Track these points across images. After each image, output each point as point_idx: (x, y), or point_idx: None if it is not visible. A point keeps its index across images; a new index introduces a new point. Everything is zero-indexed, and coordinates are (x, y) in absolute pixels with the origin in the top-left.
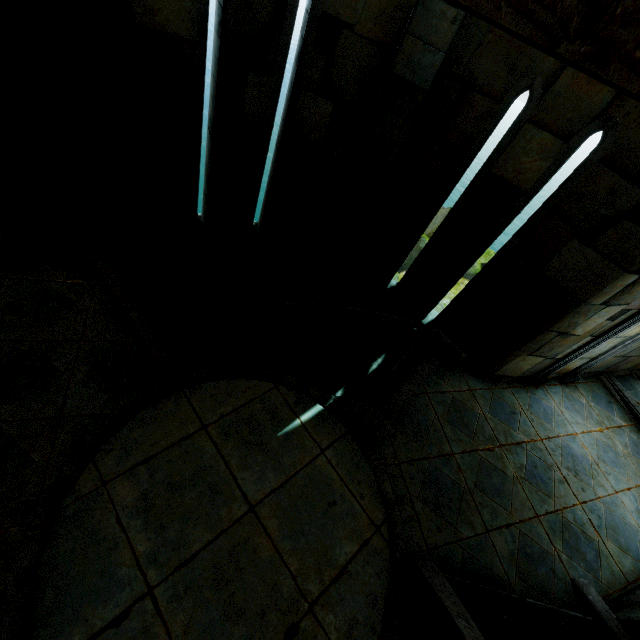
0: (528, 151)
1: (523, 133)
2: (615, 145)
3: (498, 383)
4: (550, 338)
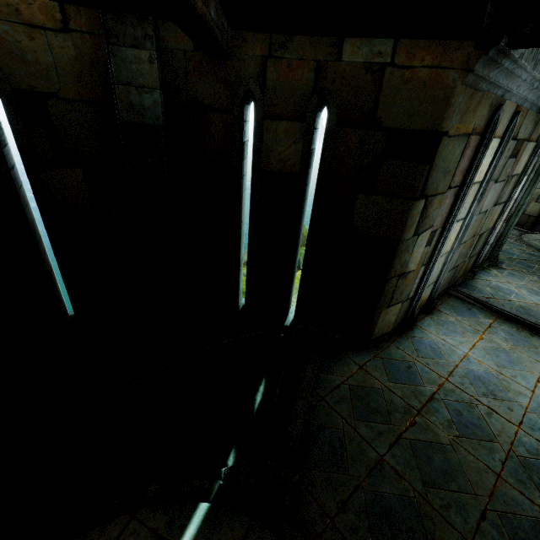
0: (279, 141)
1: (267, 129)
2: (340, 107)
3: (380, 345)
4: (394, 284)
